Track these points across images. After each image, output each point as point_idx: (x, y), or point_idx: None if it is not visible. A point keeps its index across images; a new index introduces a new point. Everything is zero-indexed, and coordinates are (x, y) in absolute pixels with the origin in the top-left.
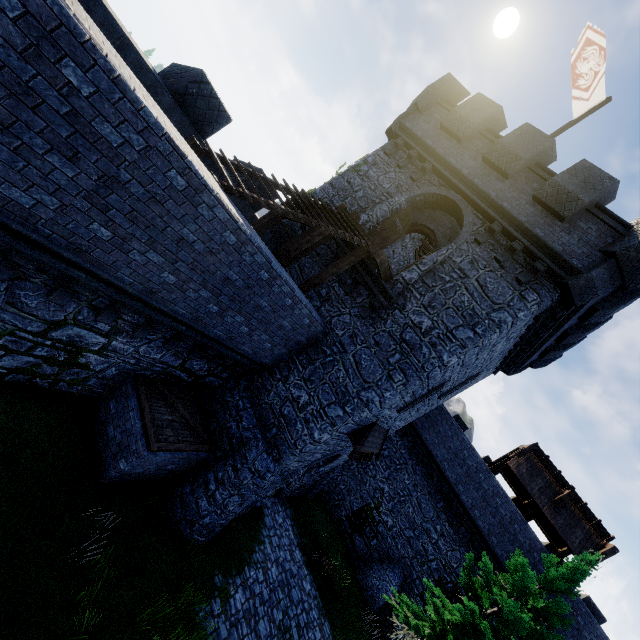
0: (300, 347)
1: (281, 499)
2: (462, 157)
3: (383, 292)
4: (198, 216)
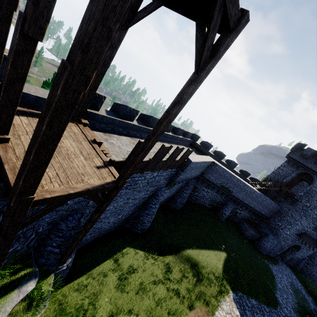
0: (275, 212)
1: (284, 262)
2: (308, 163)
3: (294, 198)
4: (254, 194)
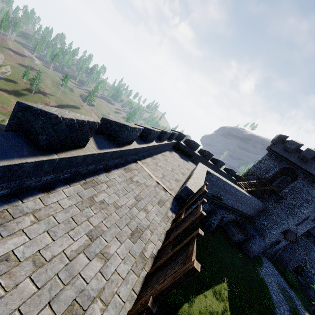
0: (260, 211)
1: (264, 256)
2: (291, 157)
3: (279, 196)
4: (245, 198)
